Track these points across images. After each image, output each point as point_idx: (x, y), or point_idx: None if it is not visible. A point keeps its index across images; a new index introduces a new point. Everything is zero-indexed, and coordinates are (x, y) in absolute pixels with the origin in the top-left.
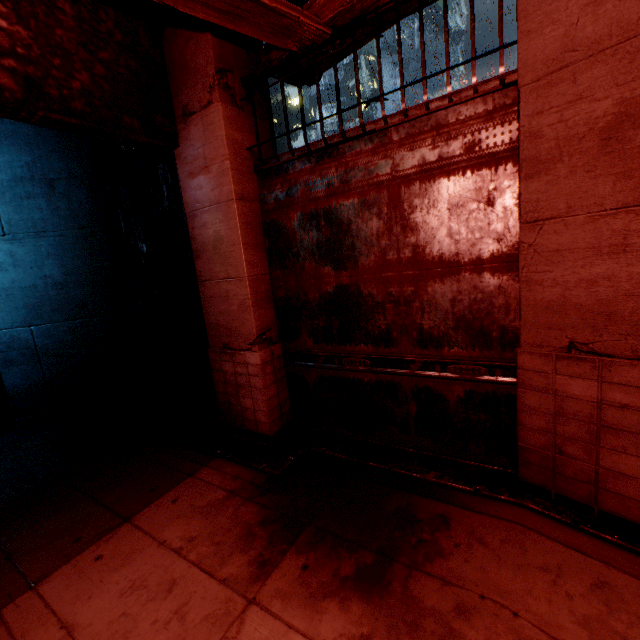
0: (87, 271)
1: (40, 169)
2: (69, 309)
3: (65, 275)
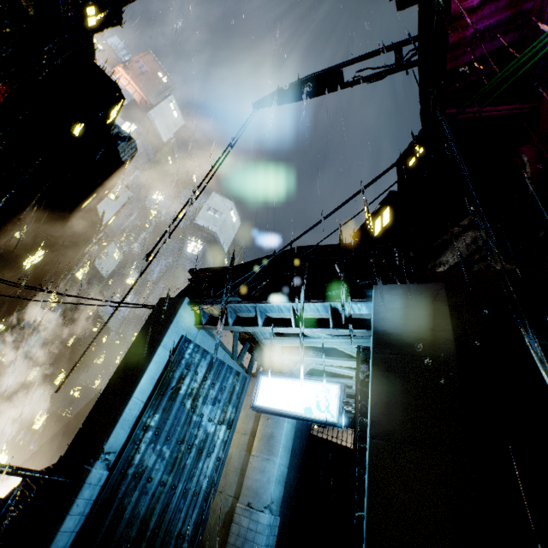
0: (297, 481)
1: (302, 427)
2: (289, 500)
3: (293, 480)
